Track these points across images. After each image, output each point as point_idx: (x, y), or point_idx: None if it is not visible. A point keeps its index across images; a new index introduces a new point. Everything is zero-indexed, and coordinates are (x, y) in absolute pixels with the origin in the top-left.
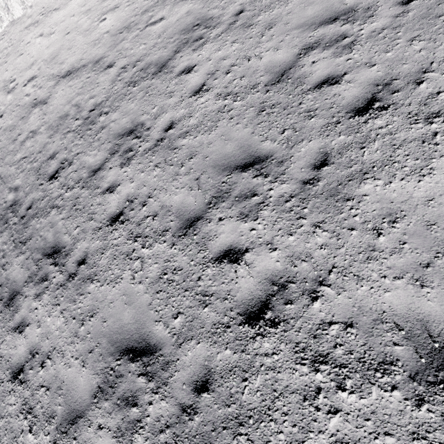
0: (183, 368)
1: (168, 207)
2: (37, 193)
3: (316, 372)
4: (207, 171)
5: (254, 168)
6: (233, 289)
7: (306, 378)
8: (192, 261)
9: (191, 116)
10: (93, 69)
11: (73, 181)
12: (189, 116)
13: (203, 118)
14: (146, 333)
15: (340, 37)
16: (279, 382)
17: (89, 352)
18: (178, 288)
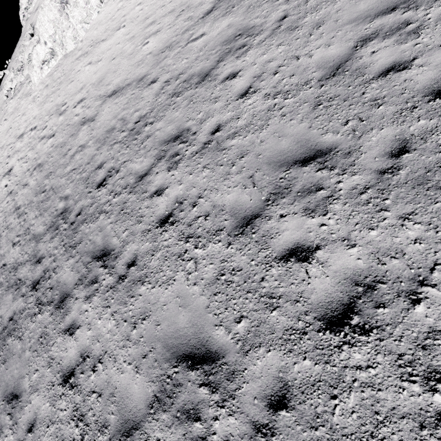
0: (252, 379)
1: (220, 207)
2: (86, 200)
3: (432, 392)
4: (261, 168)
5: (316, 161)
6: (305, 291)
7: (420, 399)
8: (253, 261)
9: (239, 118)
10: (137, 86)
11: (120, 187)
12: (236, 118)
13: (252, 119)
14: (205, 338)
15: (403, 25)
16: (381, 403)
17: (142, 357)
18: (239, 289)
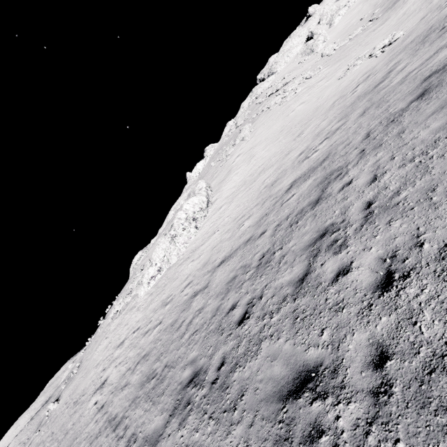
0: None
1: None
2: (227, 344)
3: None
4: None
5: None
6: None
7: None
8: None
9: (387, 187)
10: (246, 245)
11: (275, 304)
12: (384, 189)
13: (404, 178)
14: None
15: None
16: None
17: None
18: None
